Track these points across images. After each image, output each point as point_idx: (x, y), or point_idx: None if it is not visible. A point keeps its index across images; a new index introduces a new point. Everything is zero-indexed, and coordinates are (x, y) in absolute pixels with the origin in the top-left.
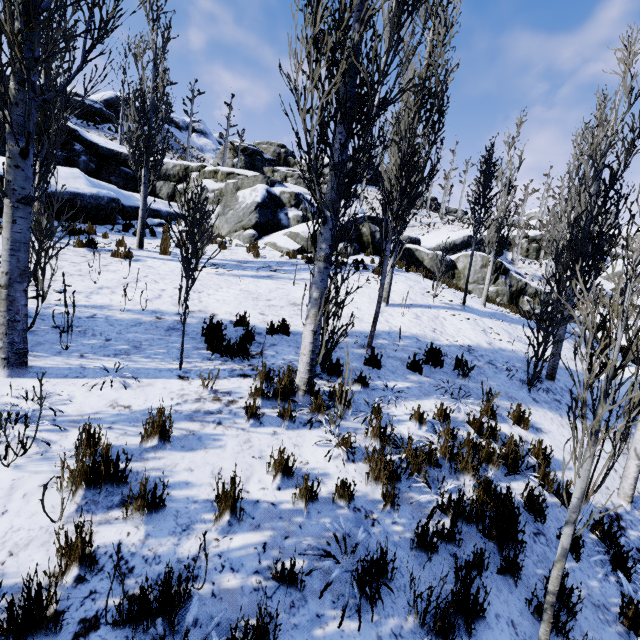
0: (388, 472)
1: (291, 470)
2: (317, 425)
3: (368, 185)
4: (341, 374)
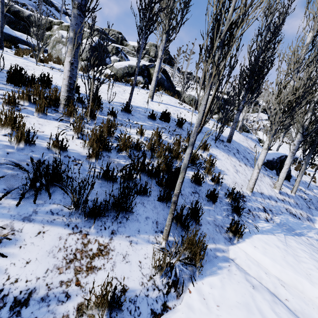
0: (96, 138)
1: (18, 126)
2: (66, 122)
3: (165, 64)
4: (99, 107)
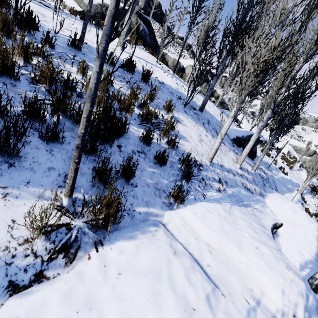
0: None
1: None
2: None
3: (155, 21)
4: (27, 27)
